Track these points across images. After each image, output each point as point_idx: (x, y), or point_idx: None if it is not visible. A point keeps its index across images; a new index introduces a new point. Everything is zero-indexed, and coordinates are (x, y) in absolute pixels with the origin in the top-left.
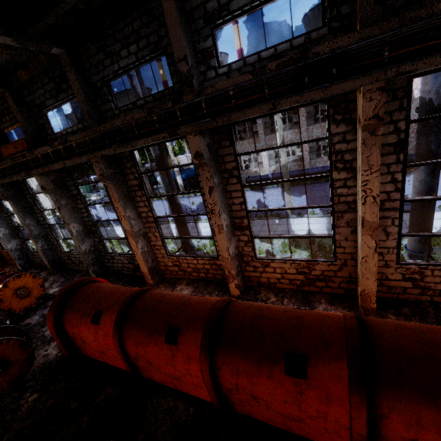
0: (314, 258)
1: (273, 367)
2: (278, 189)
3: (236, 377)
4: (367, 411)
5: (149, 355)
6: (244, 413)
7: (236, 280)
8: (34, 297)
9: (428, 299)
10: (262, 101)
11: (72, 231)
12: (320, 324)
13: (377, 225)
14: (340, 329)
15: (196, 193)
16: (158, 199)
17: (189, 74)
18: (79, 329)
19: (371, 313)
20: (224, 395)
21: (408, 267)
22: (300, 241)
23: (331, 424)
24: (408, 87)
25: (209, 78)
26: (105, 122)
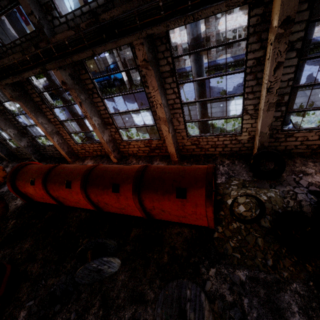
0: (151, 138)
1: (108, 190)
2: None
3: (96, 197)
4: (139, 200)
5: (61, 195)
6: (107, 211)
7: (112, 154)
8: (0, 177)
9: (204, 153)
10: (86, 49)
11: (10, 135)
12: (128, 170)
13: (166, 119)
14: (135, 171)
15: (106, 93)
16: None
17: (39, 25)
18: (26, 189)
19: (176, 163)
20: (97, 205)
21: (192, 138)
22: None
23: (132, 207)
24: (167, 36)
25: (56, 25)
26: (0, 56)
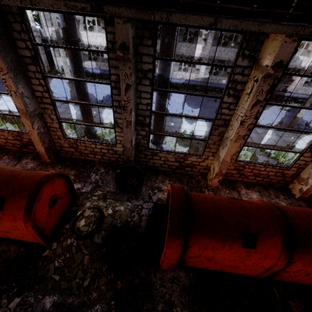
0: (22, 130)
1: None
2: None
3: None
4: None
5: None
6: None
7: None
8: None
9: (84, 158)
10: None
11: None
12: None
13: (26, 112)
14: None
15: None
16: None
17: None
18: None
19: (49, 164)
20: None
21: (69, 140)
22: None
23: None
24: (22, 15)
25: None
26: None
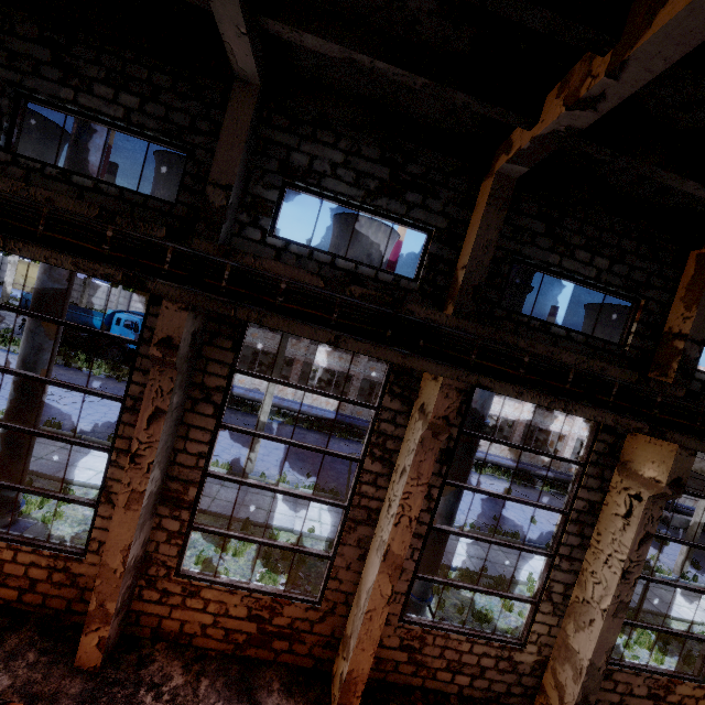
0: (288, 591)
1: None
2: (236, 415)
3: None
4: None
5: None
6: None
7: (108, 626)
8: None
9: (419, 683)
10: (324, 325)
11: None
12: None
13: (403, 562)
14: None
15: (71, 360)
16: None
17: (221, 212)
18: None
19: None
20: None
21: (410, 628)
22: (255, 531)
23: None
24: (470, 393)
25: (247, 237)
26: None
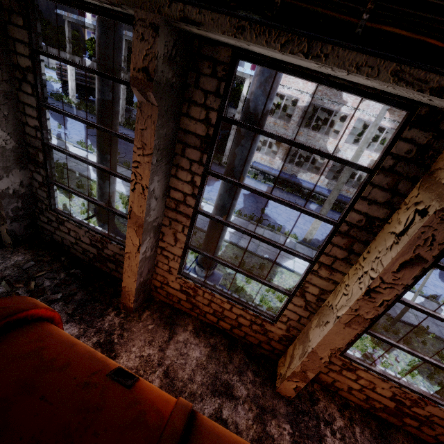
0: (433, 396)
1: None
2: (283, 194)
3: None
4: None
5: None
6: None
7: (305, 383)
8: None
9: None
10: None
11: None
12: None
13: None
14: None
15: None
16: (130, 127)
17: None
18: None
19: None
20: None
21: None
22: None
23: None
24: None
25: None
26: None
